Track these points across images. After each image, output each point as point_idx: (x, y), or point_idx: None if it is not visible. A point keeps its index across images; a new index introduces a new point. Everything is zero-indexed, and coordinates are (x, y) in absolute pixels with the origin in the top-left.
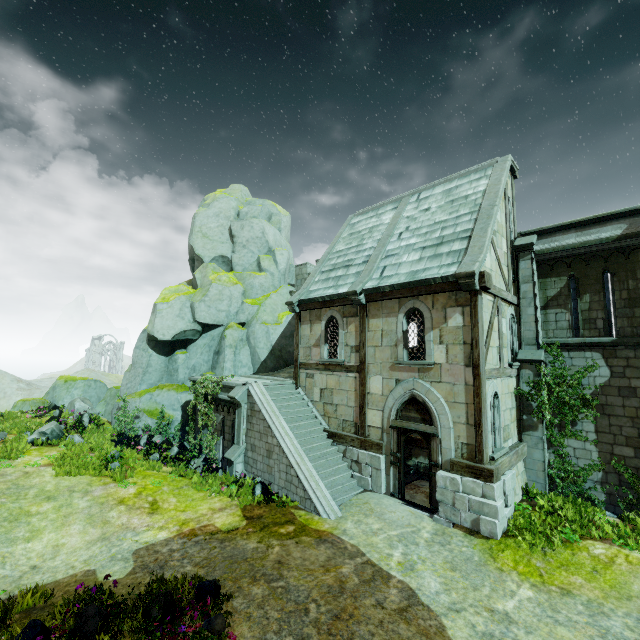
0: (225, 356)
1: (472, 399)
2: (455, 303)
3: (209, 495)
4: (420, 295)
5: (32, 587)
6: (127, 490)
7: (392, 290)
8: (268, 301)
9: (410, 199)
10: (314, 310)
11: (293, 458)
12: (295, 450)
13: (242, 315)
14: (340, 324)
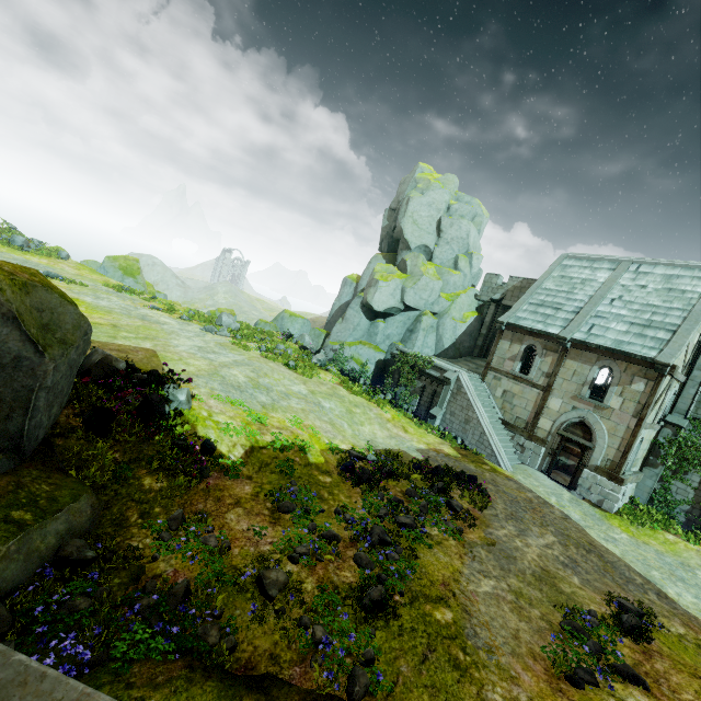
0: (418, 336)
1: (628, 437)
2: (643, 375)
3: (428, 433)
4: (618, 360)
5: (383, 448)
6: (387, 415)
7: (596, 348)
8: (458, 300)
9: (630, 266)
10: (518, 333)
11: (487, 430)
12: (488, 426)
13: (436, 306)
14: (539, 353)
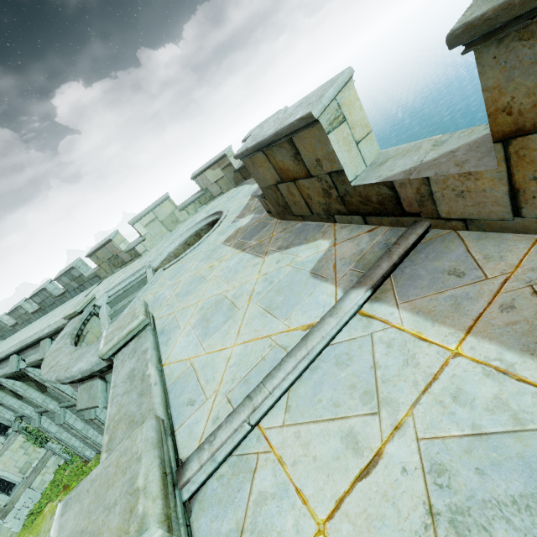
0: None
1: None
2: None
3: None
4: None
5: None
6: None
7: None
8: None
9: None
10: None
11: None
12: None
13: None
14: None
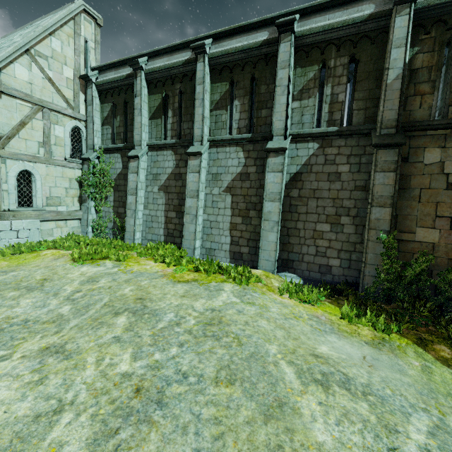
0: None
1: None
2: None
3: None
4: None
5: None
6: None
7: None
8: None
9: (27, 27)
10: None
11: None
12: None
13: None
14: None
